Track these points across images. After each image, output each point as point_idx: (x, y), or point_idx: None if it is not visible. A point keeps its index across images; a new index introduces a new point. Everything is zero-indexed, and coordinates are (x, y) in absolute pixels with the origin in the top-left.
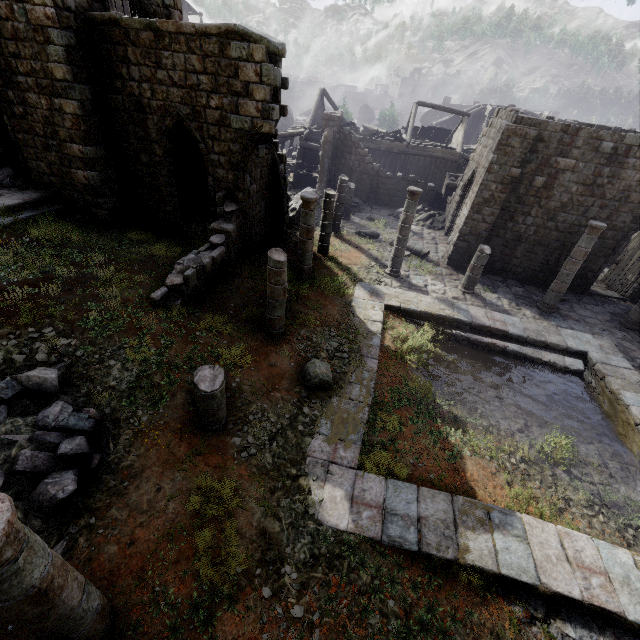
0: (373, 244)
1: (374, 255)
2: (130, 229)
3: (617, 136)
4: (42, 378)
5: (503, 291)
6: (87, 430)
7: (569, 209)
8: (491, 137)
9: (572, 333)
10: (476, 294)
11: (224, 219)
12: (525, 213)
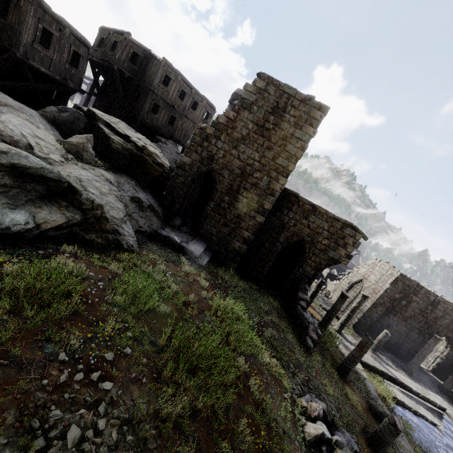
0: (312, 303)
1: (320, 313)
2: (243, 278)
3: (435, 295)
4: (325, 408)
5: (384, 354)
6: (359, 452)
7: (412, 319)
8: (376, 270)
9: (434, 394)
10: (377, 355)
11: (302, 291)
12: (394, 314)
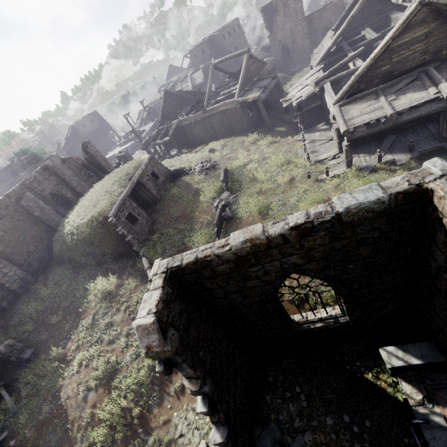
0: None
1: None
2: None
3: None
4: None
5: None
6: None
7: None
8: None
9: None
10: None
11: None
12: None
